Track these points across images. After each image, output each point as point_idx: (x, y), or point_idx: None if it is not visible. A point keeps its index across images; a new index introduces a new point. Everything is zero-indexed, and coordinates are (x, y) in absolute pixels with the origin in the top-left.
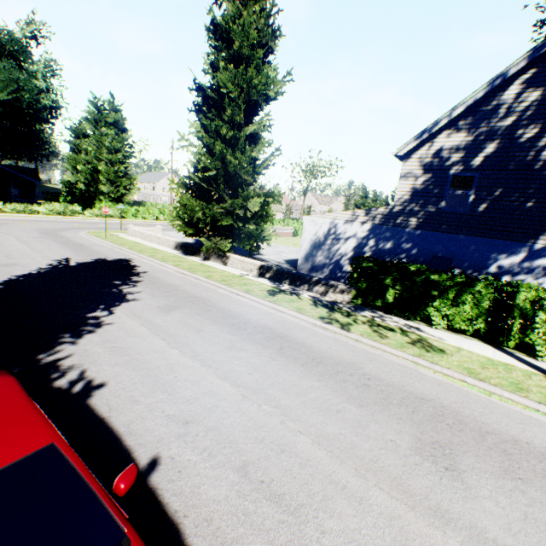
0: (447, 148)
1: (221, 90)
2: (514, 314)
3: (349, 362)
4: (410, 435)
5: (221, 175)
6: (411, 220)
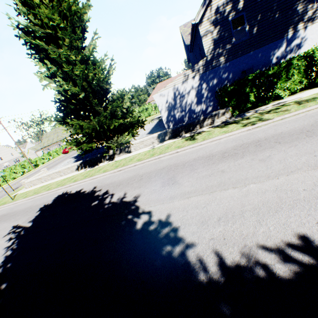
0: (221, 5)
1: (50, 24)
2: (317, 65)
3: (312, 122)
4: None
5: (87, 95)
6: (221, 59)
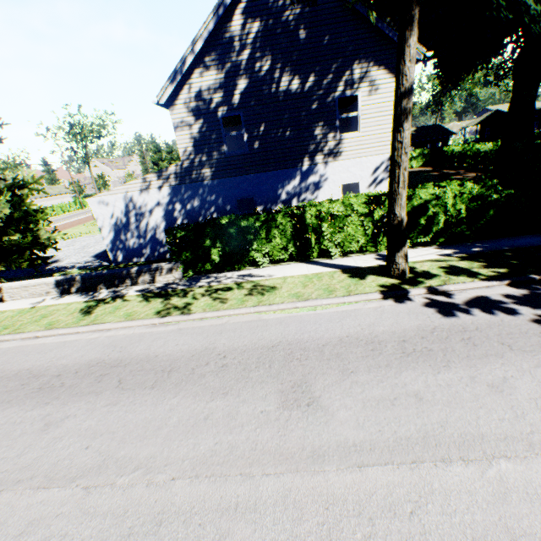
0: (206, 89)
1: None
2: (309, 231)
3: (201, 349)
4: (275, 393)
5: None
6: (205, 172)
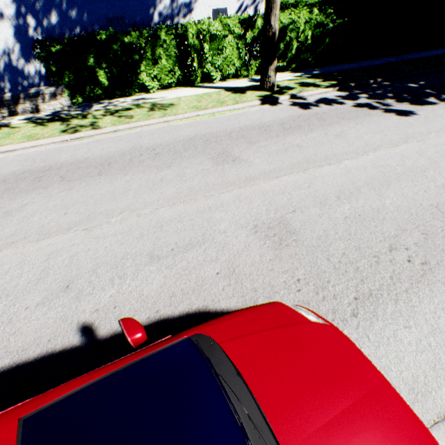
0: None
1: None
2: (192, 53)
3: (129, 149)
4: (207, 160)
5: None
6: None
